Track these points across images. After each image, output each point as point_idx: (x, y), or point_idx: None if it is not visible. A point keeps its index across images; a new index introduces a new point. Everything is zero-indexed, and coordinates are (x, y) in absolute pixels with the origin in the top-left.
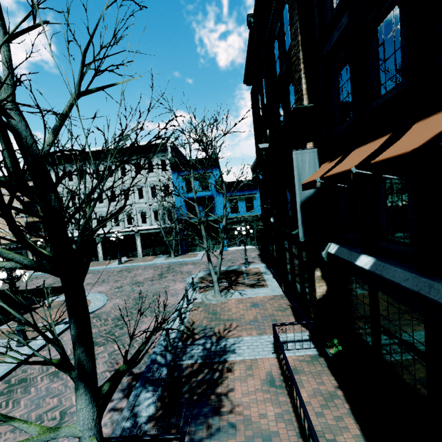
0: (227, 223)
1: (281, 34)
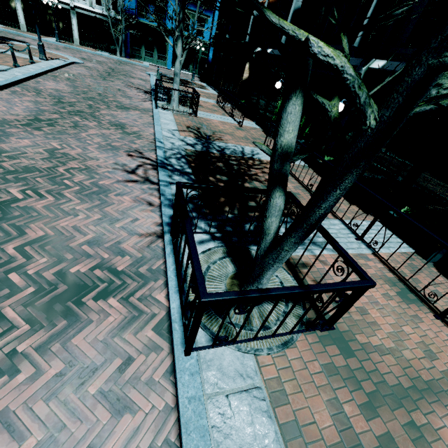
0: None
1: None
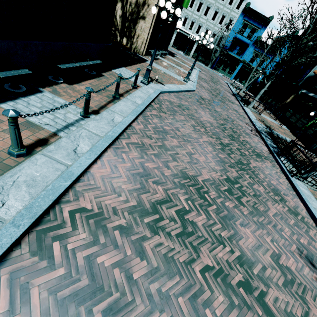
0: (243, 66)
1: None
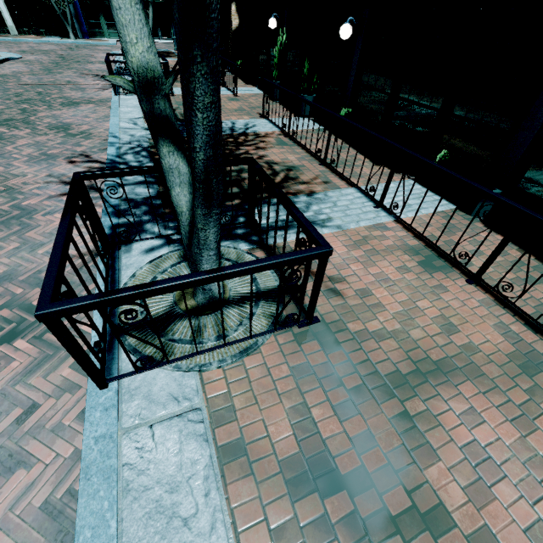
0: None
1: None
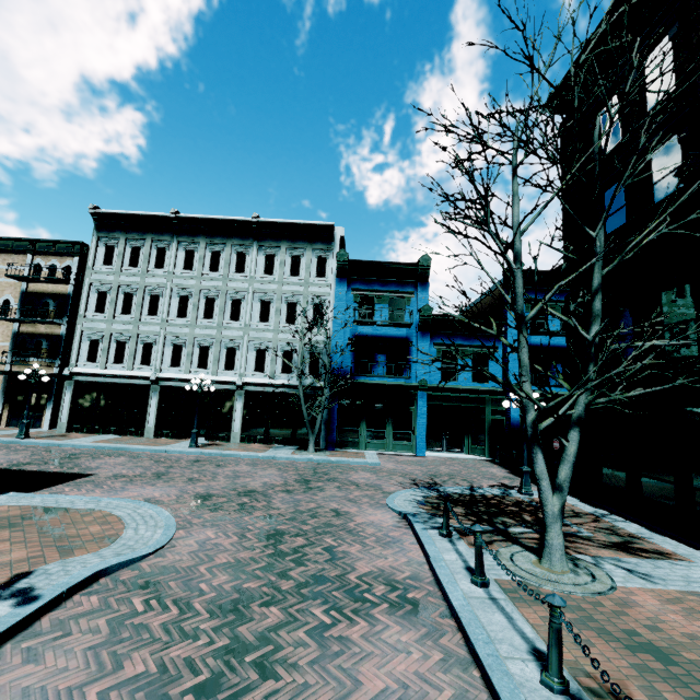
0: (431, 398)
1: None
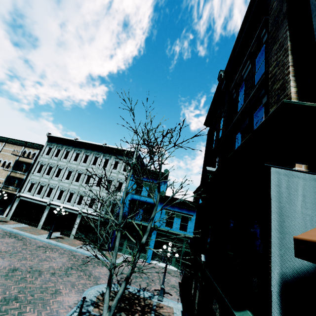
0: (159, 234)
1: (251, 73)
